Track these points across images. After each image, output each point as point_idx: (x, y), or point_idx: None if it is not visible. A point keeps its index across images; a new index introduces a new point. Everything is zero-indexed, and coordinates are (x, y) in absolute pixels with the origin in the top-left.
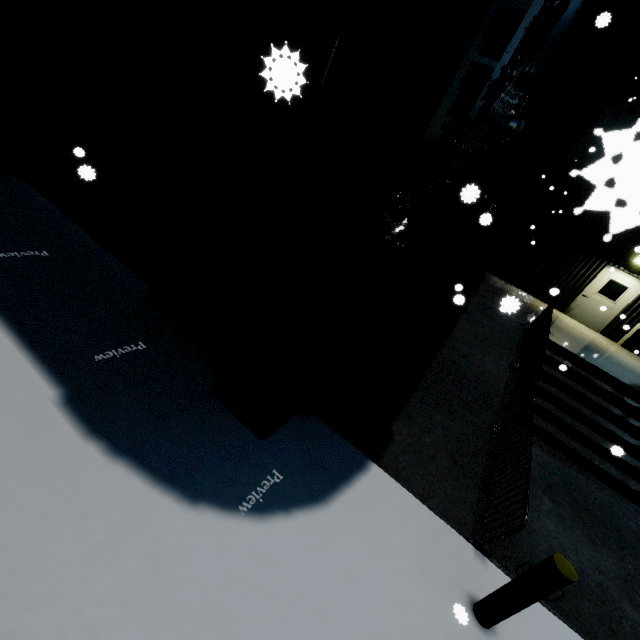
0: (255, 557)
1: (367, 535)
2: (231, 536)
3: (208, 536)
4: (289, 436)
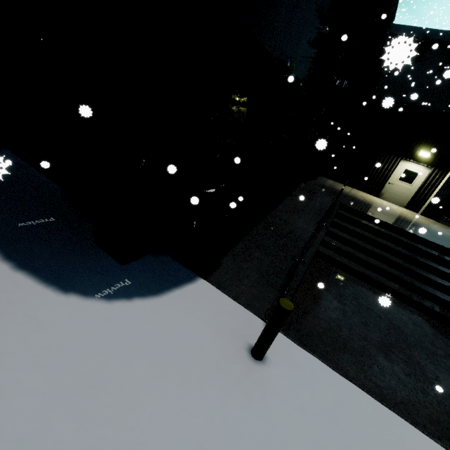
0: (98, 318)
1: (183, 312)
2: (85, 308)
3: (69, 308)
4: (143, 263)
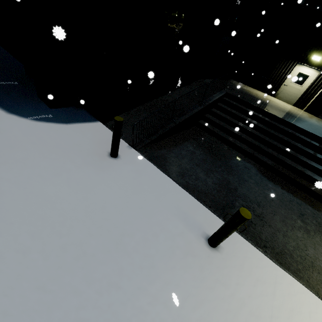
0: (25, 126)
1: (78, 133)
2: (20, 121)
3: (11, 119)
4: (64, 110)
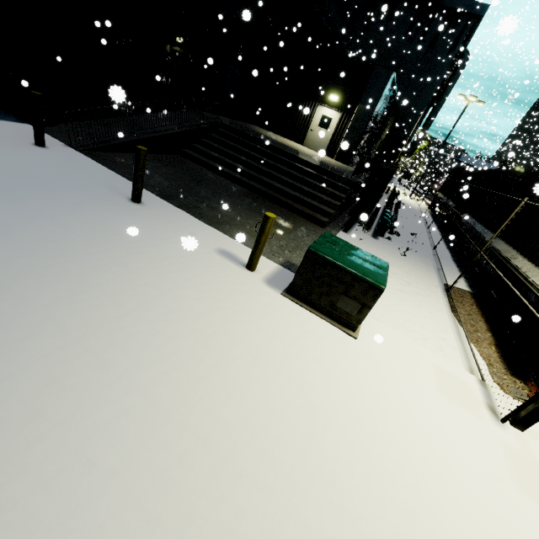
0: None
1: None
2: None
3: None
4: None
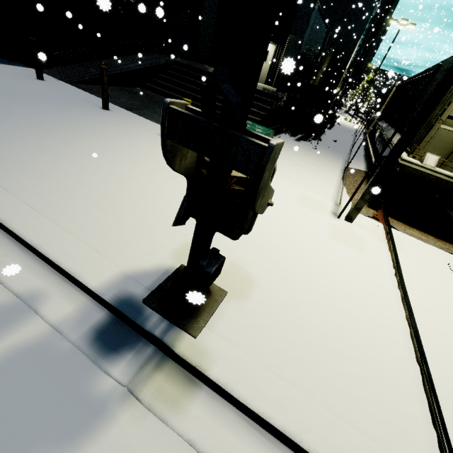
0: None
1: (9, 68)
2: None
3: None
4: None
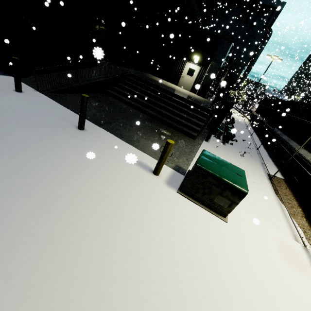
0: None
1: None
2: None
3: None
4: None
